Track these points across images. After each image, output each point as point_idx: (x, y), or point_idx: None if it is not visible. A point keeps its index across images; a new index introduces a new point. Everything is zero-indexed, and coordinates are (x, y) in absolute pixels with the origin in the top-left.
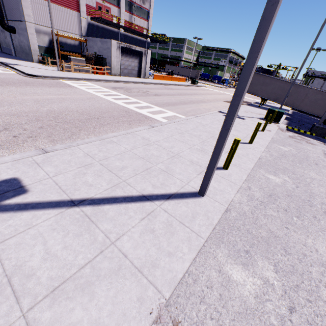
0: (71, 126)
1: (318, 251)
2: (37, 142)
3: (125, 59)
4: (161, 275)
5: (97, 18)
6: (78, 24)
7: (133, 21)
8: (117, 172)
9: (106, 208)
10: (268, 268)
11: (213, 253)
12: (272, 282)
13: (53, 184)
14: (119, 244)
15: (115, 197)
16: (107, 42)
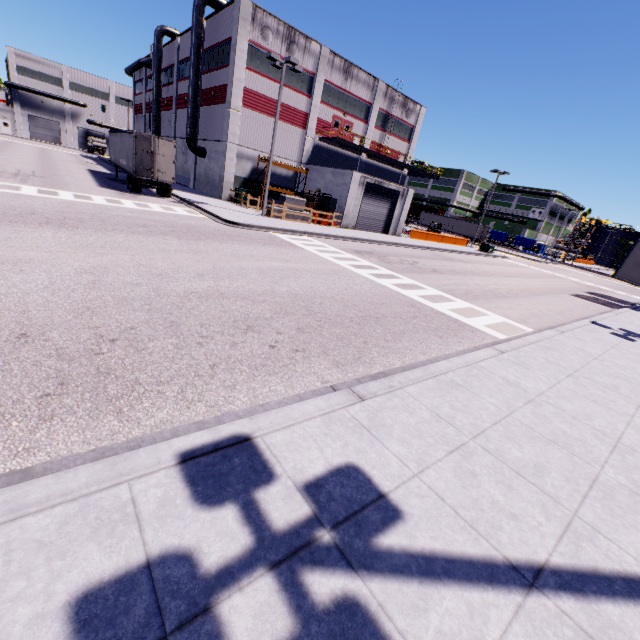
0: (344, 331)
1: None
2: (313, 364)
3: (368, 202)
4: None
5: (331, 138)
6: (299, 147)
7: (384, 142)
8: (537, 480)
9: (611, 612)
10: None
11: None
12: None
13: (435, 497)
14: None
15: (601, 572)
16: (345, 174)
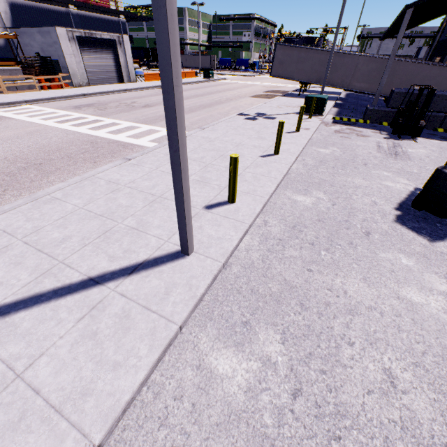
0: None
1: (347, 293)
2: None
3: (90, 56)
4: (94, 407)
5: None
6: None
7: None
8: (53, 249)
9: (19, 317)
10: (273, 339)
11: (193, 341)
12: (275, 360)
13: None
14: (30, 374)
15: (40, 293)
16: (50, 31)
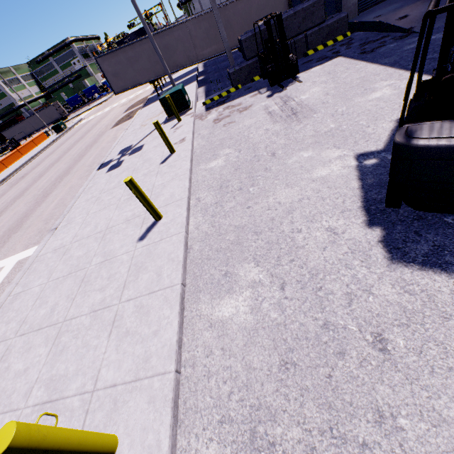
0: None
1: None
2: None
3: None
4: None
5: None
6: None
7: None
8: None
9: None
10: None
11: None
12: None
13: None
14: None
15: None
16: None
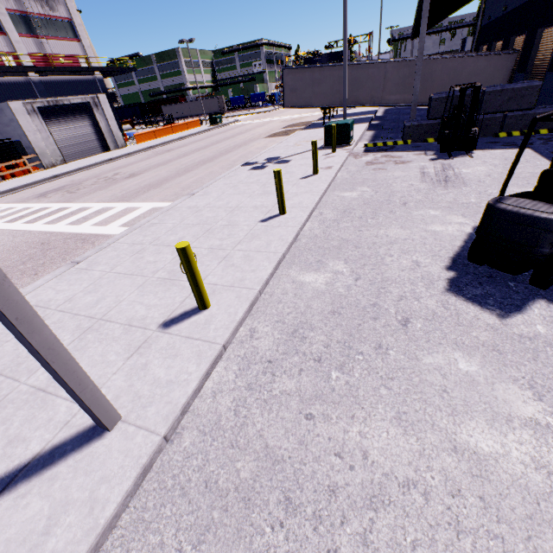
0: None
1: (369, 457)
2: None
3: (60, 128)
4: None
5: None
6: None
7: (47, 50)
8: None
9: None
10: None
11: None
12: None
13: None
14: None
15: None
16: (3, 109)
